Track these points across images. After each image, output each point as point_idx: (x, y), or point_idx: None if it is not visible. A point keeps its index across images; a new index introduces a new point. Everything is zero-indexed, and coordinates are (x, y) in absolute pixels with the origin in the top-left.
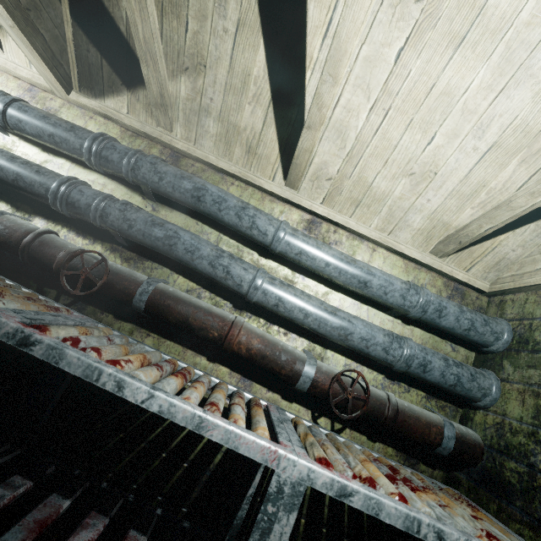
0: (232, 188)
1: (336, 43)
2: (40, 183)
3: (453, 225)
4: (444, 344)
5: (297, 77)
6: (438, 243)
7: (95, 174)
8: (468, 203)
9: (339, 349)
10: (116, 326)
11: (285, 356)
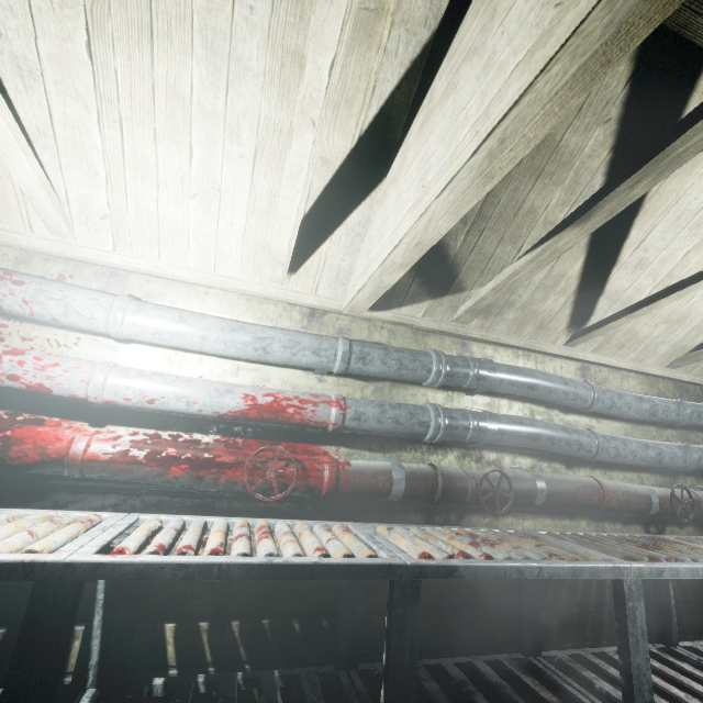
0: (520, 359)
1: (697, 284)
2: (418, 423)
3: (688, 347)
4: (690, 434)
5: (604, 273)
6: (675, 360)
7: (415, 387)
8: (702, 332)
9: (639, 468)
10: (499, 524)
11: (638, 494)
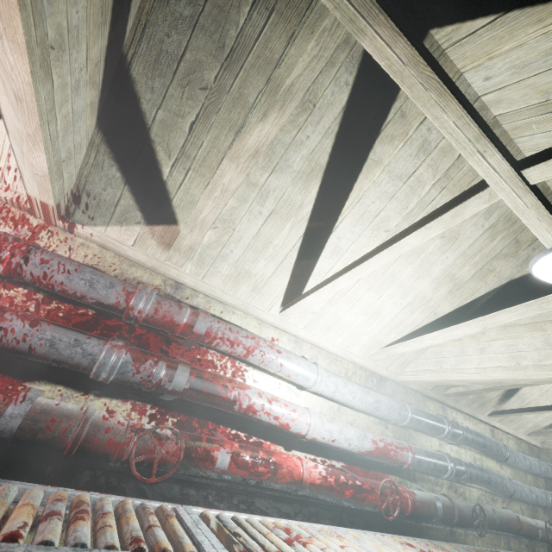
0: (467, 421)
1: None
2: (444, 467)
3: (540, 426)
4: (537, 481)
5: None
6: (532, 432)
7: (426, 436)
8: (549, 419)
9: (520, 503)
10: (467, 541)
11: (532, 525)
